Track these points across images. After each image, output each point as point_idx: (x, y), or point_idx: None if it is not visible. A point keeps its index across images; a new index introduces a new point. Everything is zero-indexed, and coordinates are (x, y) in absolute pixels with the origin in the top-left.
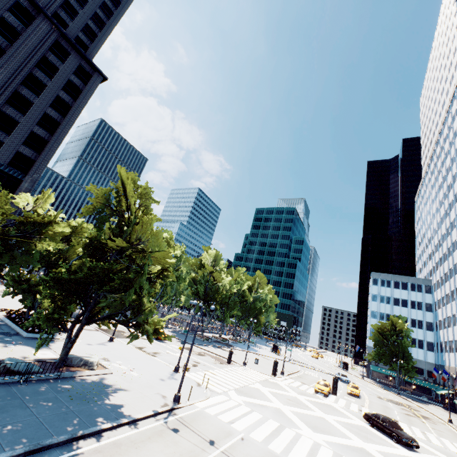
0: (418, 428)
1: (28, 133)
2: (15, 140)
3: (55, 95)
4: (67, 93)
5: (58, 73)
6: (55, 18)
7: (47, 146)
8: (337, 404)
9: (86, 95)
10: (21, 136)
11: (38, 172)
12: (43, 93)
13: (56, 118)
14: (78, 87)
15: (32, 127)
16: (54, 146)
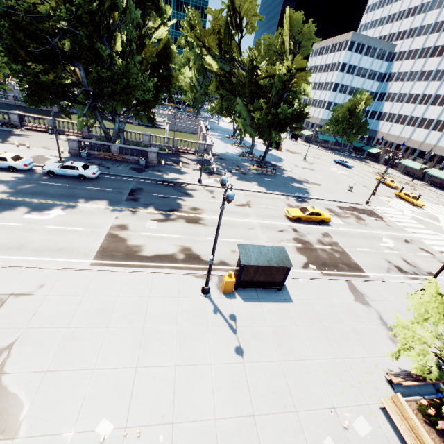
0: None
1: None
2: None
3: None
4: None
5: None
6: None
7: None
8: (439, 214)
9: None
10: None
11: None
12: None
13: None
14: None
15: None
16: None
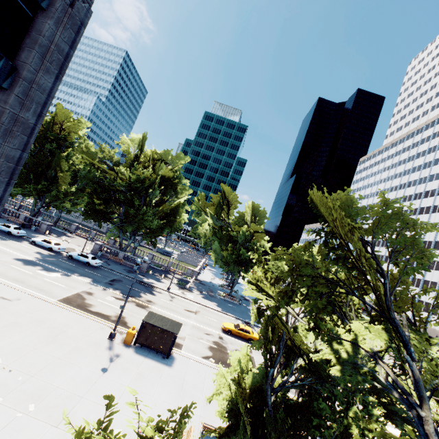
0: None
1: None
2: None
3: None
4: None
5: None
6: None
7: None
8: None
9: None
10: None
11: None
12: None
13: None
14: None
15: None
16: None
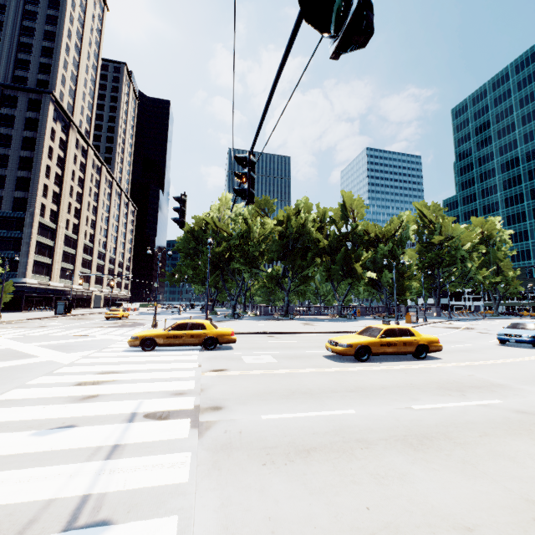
0: (230, 480)
1: (15, 180)
2: (9, 190)
3: (21, 138)
4: (31, 131)
5: (17, 120)
6: (17, 81)
7: (31, 182)
8: (75, 359)
9: (43, 121)
10: (12, 185)
11: (33, 206)
12: (12, 143)
13: (30, 156)
14: (37, 119)
15: (16, 174)
16: (36, 179)
